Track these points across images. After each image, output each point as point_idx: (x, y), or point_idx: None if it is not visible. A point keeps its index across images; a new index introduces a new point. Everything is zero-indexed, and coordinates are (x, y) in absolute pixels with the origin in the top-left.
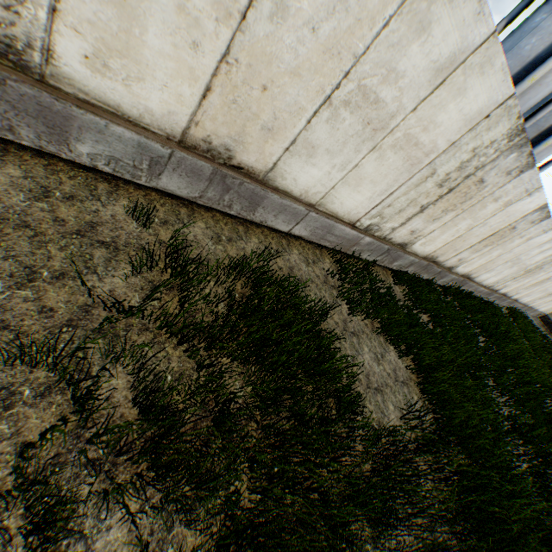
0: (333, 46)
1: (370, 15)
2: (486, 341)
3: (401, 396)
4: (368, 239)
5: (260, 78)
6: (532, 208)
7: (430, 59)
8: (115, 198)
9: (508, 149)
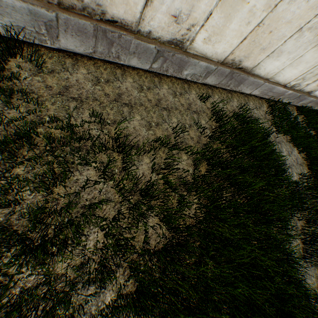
0: (314, 5)
1: None
2: None
3: (298, 170)
4: (290, 92)
5: (270, 29)
6: None
7: None
8: (190, 91)
9: None
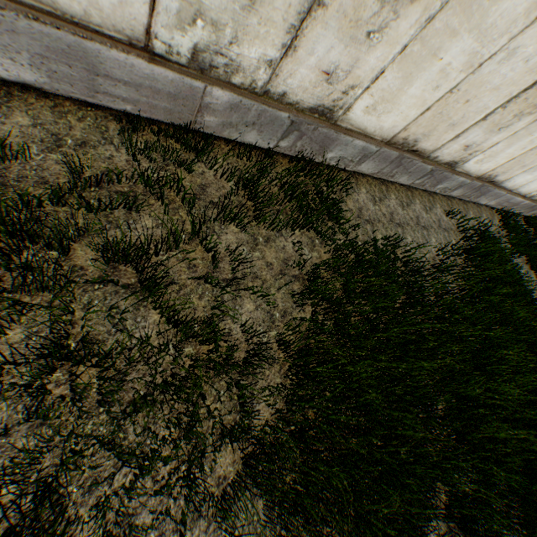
0: None
1: None
2: None
3: None
4: (526, 202)
5: None
6: None
7: None
8: (435, 204)
9: None
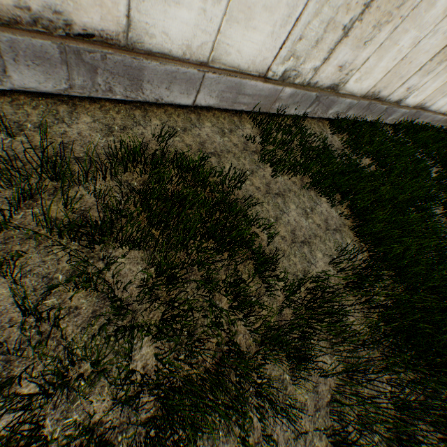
0: None
1: None
2: (439, 171)
3: (332, 243)
4: (289, 90)
5: None
6: None
7: None
8: None
9: None
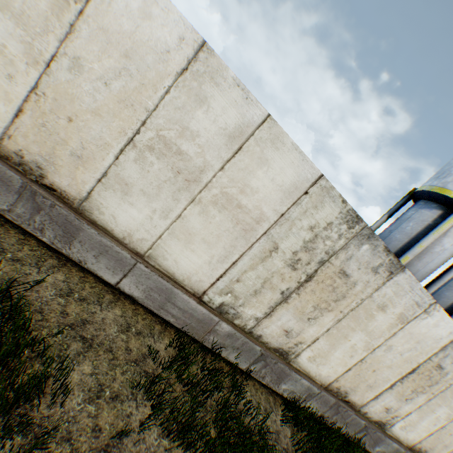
0: (126, 98)
1: (151, 82)
2: None
3: None
4: (227, 326)
5: (66, 111)
6: (446, 336)
7: (219, 125)
8: None
9: (355, 238)
